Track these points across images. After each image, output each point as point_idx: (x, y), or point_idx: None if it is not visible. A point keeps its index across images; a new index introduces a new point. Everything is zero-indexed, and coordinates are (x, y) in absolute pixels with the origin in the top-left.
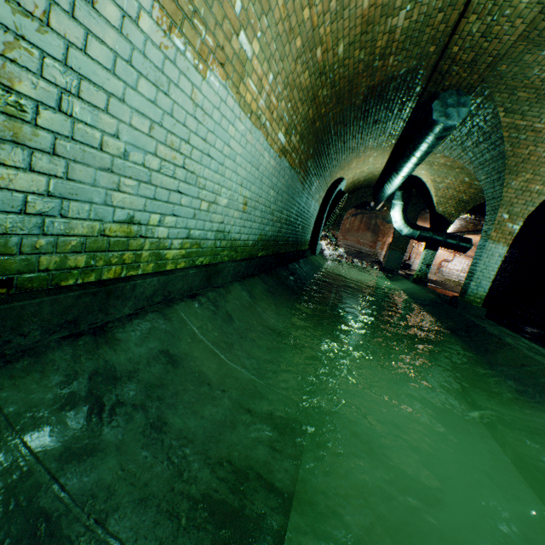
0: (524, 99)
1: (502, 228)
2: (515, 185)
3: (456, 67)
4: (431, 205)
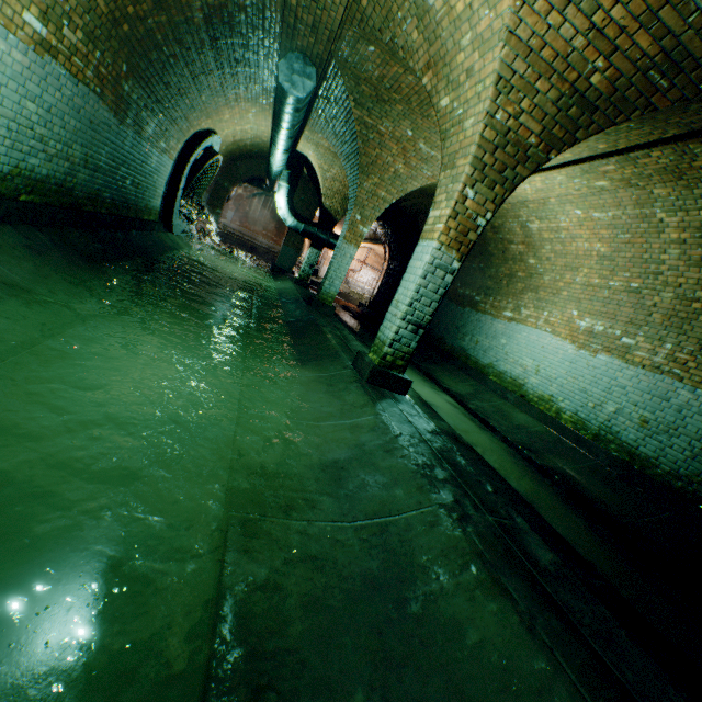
0: (368, 94)
1: (356, 230)
2: (367, 187)
3: (302, 27)
4: (321, 197)
